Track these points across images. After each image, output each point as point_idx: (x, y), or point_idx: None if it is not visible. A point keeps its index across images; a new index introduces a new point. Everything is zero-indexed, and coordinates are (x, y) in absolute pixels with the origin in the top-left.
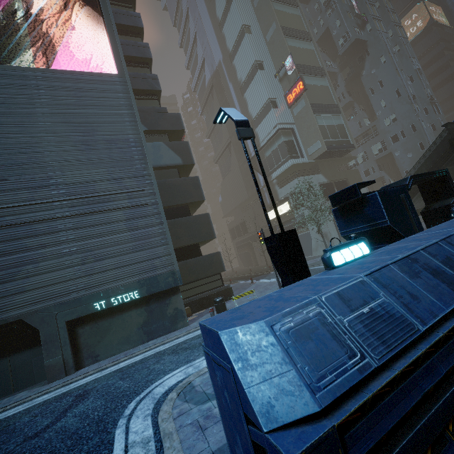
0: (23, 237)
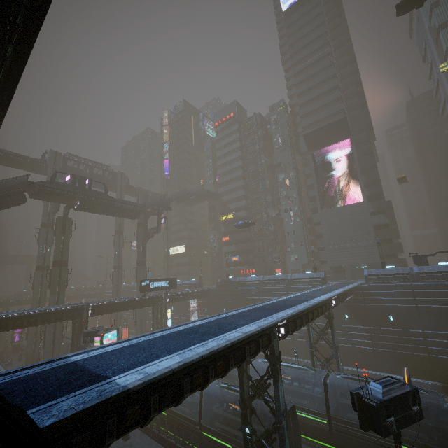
0: (341, 249)
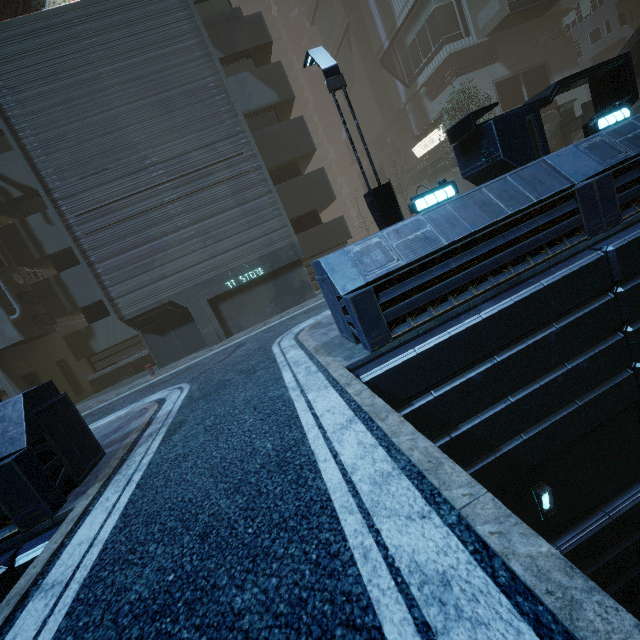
0: (145, 228)
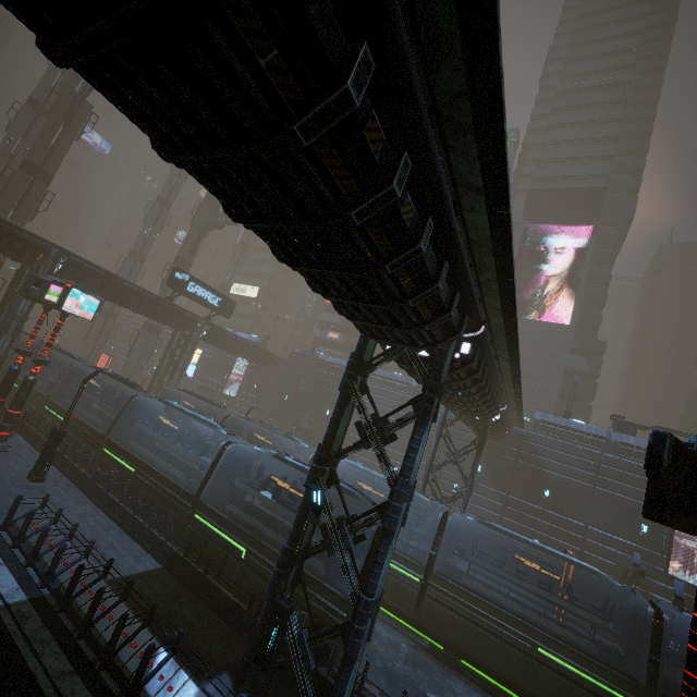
0: None
